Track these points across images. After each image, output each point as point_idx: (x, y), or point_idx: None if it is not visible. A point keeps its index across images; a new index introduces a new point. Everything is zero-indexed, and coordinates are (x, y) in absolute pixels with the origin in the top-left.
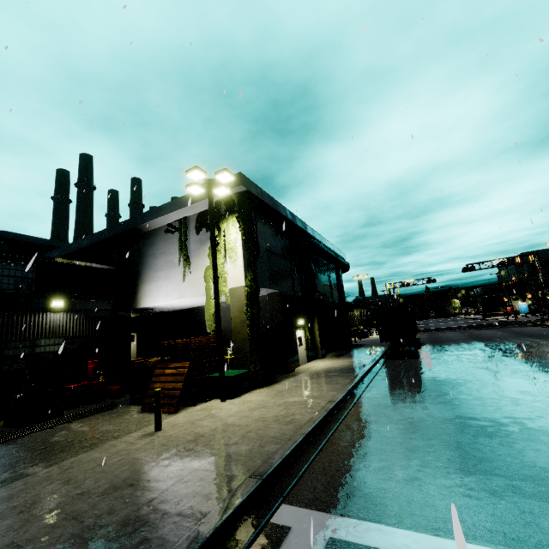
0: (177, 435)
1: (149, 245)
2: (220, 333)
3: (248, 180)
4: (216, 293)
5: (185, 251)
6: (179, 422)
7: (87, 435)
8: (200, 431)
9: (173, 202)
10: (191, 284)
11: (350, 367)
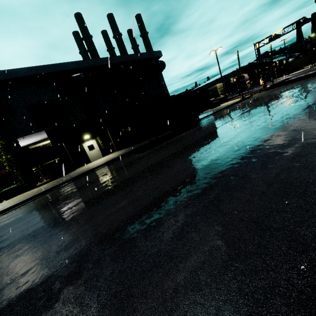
0: None
1: None
2: None
3: None
4: None
5: None
6: None
7: None
8: None
9: None
10: None
11: (87, 169)
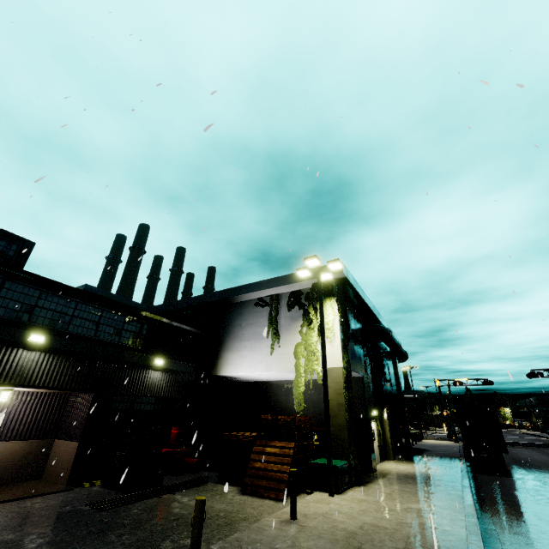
0: (322, 527)
1: (237, 315)
2: (329, 415)
3: (346, 268)
4: (325, 372)
5: (275, 325)
6: (307, 512)
7: (208, 511)
8: (345, 526)
9: (271, 279)
10: (279, 358)
11: (443, 476)
